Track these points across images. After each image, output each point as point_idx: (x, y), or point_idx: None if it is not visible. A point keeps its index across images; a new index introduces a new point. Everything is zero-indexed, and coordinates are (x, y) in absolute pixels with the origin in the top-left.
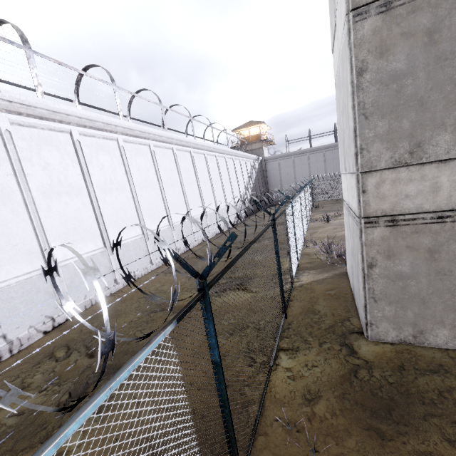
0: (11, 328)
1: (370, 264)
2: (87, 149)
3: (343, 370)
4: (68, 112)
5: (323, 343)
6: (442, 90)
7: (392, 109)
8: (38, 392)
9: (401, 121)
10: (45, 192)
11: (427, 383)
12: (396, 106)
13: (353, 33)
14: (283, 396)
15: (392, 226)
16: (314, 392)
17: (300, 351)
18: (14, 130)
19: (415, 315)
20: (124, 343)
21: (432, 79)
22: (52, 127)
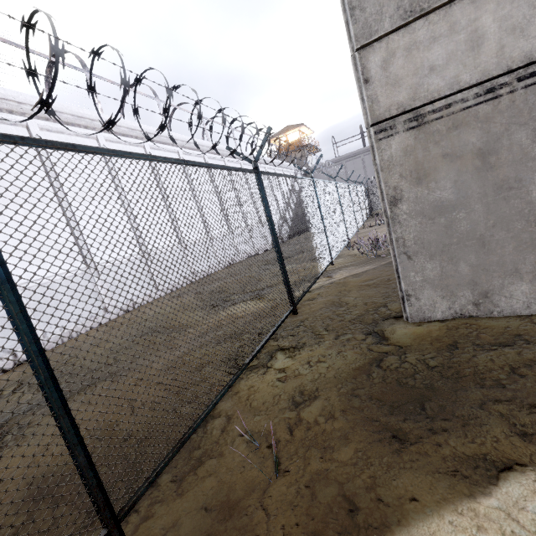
0: None
1: (393, 199)
2: None
3: (361, 362)
4: (20, 100)
5: (342, 335)
6: None
7: None
8: None
9: None
10: None
11: (493, 361)
12: None
13: None
14: (263, 403)
15: (417, 126)
16: (309, 393)
17: (305, 348)
18: None
19: (472, 268)
20: (89, 371)
21: None
22: None
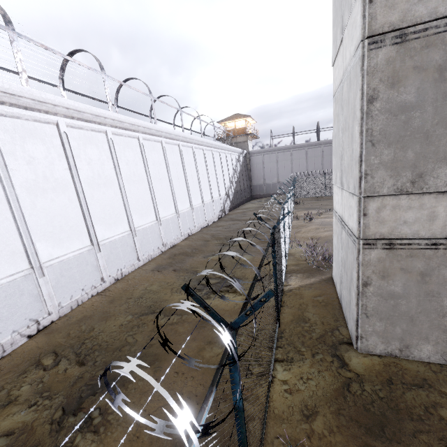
0: None
1: (365, 283)
2: (75, 142)
3: (336, 384)
4: (55, 103)
5: (316, 353)
6: (446, 126)
7: (398, 139)
8: (28, 407)
9: (406, 151)
10: (30, 188)
11: (414, 398)
12: (402, 136)
13: (366, 61)
14: (282, 411)
15: (389, 249)
16: (311, 408)
17: (294, 362)
18: None
19: (402, 331)
20: (115, 349)
21: (439, 114)
22: (37, 118)
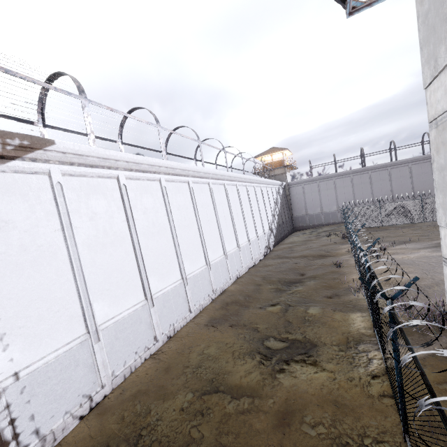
0: (45, 419)
1: None
2: (132, 193)
3: None
4: (117, 158)
5: None
6: None
7: None
8: None
9: None
10: (91, 244)
11: None
12: None
13: None
14: None
15: None
16: None
17: None
18: (65, 181)
19: None
20: None
21: None
22: (101, 174)
